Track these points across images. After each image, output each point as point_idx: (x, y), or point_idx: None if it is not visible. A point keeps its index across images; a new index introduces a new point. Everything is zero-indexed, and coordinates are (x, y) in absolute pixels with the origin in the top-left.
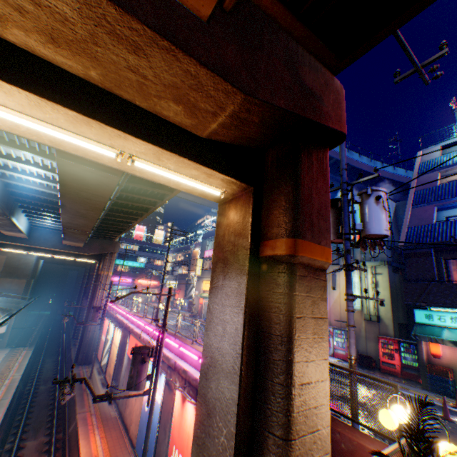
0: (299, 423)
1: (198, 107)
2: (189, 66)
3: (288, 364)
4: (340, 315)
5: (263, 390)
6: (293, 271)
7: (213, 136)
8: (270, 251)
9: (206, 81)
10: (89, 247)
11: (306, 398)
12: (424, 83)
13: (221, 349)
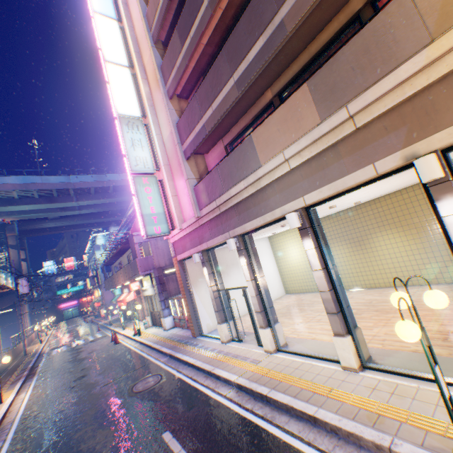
0: None
1: None
2: None
3: None
4: None
5: None
6: None
7: None
8: None
9: None
10: (2, 303)
11: None
12: None
13: None
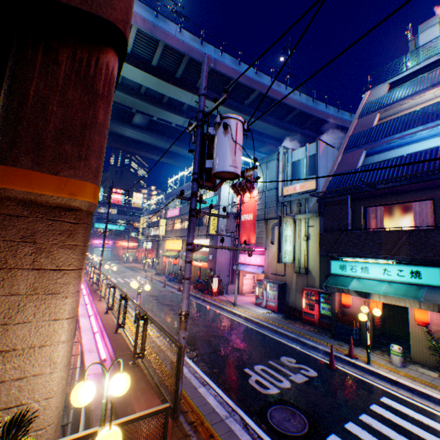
0: None
1: None
2: None
3: None
4: (277, 268)
5: None
6: None
7: None
8: None
9: None
10: None
11: None
12: None
13: None
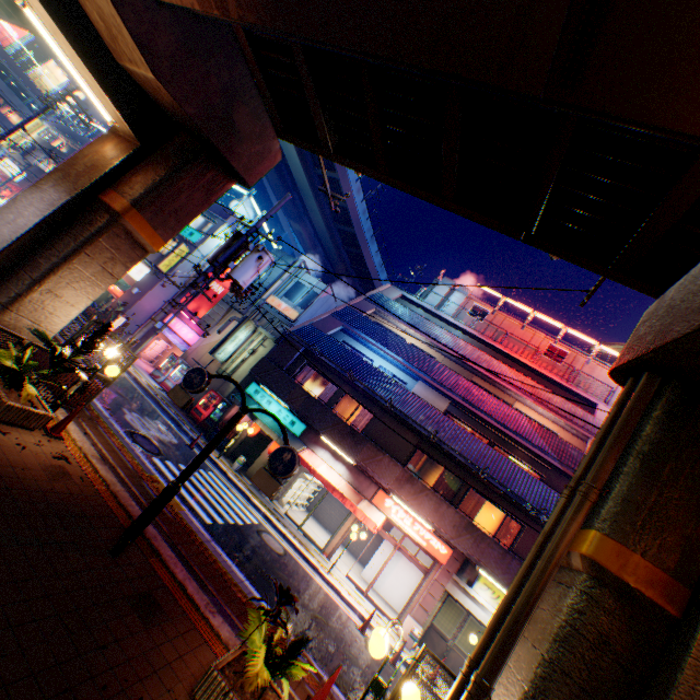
0: (27, 308)
1: (120, 43)
2: (118, 18)
3: (50, 271)
4: (203, 358)
5: (14, 275)
6: (113, 226)
7: (130, 72)
8: (109, 200)
9: (128, 38)
10: None
11: (48, 302)
12: (331, 208)
13: (0, 231)
